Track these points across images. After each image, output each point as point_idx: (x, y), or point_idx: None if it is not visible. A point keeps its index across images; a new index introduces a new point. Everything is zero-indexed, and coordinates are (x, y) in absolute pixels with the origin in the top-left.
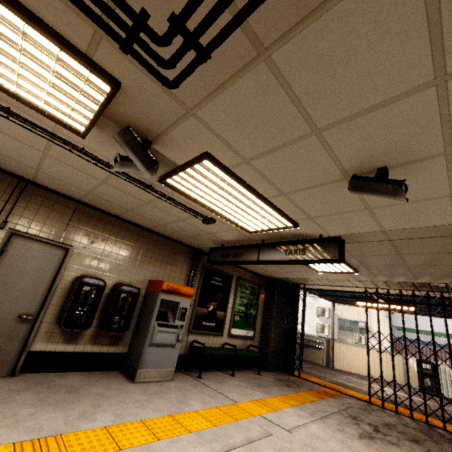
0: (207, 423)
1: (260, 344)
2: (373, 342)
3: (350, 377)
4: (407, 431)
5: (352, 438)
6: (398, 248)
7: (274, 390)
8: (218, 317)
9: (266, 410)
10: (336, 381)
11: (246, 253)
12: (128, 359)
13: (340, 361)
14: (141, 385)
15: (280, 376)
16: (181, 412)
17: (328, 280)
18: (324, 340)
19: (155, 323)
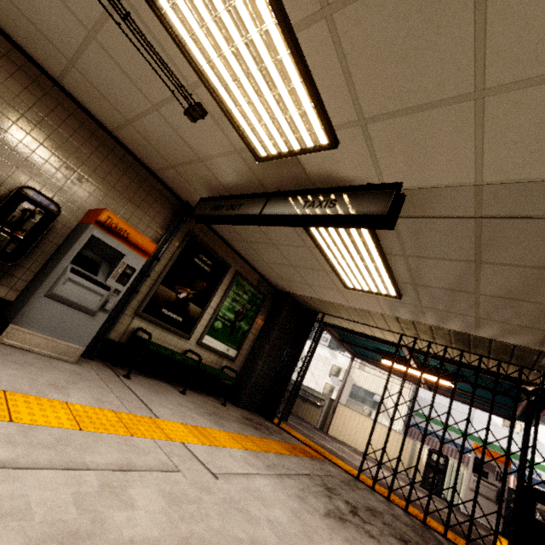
0: (68, 422)
1: (241, 371)
2: (384, 421)
3: (344, 447)
4: (396, 526)
5: (313, 512)
6: (484, 243)
7: (232, 426)
8: (190, 312)
9: (199, 441)
10: (325, 445)
11: (247, 205)
12: (9, 309)
13: (338, 428)
14: (8, 348)
15: (252, 417)
16: (34, 395)
17: (356, 311)
18: (327, 398)
19: (67, 266)
